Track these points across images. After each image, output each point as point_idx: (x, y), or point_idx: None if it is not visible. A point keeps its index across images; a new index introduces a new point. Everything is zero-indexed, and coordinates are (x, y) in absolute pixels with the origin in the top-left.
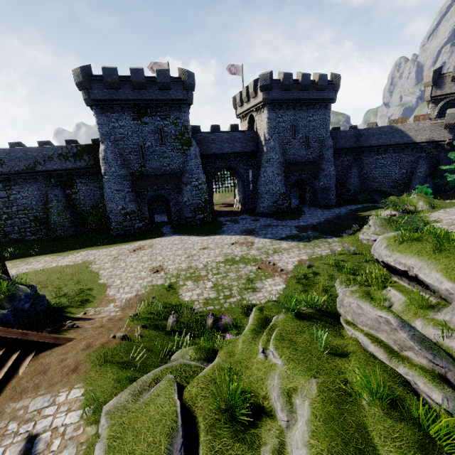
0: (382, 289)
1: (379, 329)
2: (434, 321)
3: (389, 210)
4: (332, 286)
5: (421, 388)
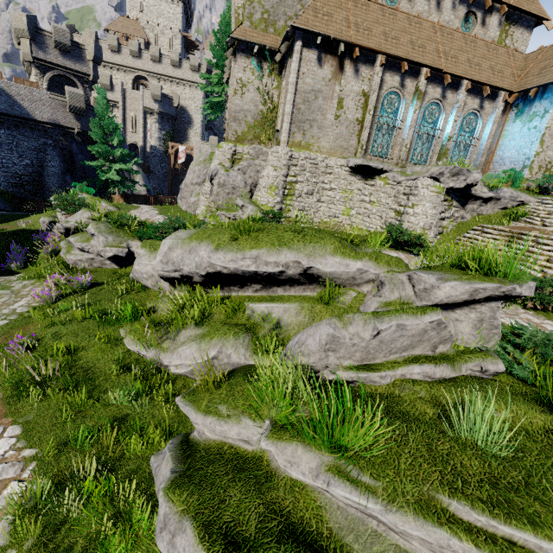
0: (239, 311)
1: (420, 342)
2: (396, 304)
3: (88, 212)
4: (128, 353)
5: (491, 370)
